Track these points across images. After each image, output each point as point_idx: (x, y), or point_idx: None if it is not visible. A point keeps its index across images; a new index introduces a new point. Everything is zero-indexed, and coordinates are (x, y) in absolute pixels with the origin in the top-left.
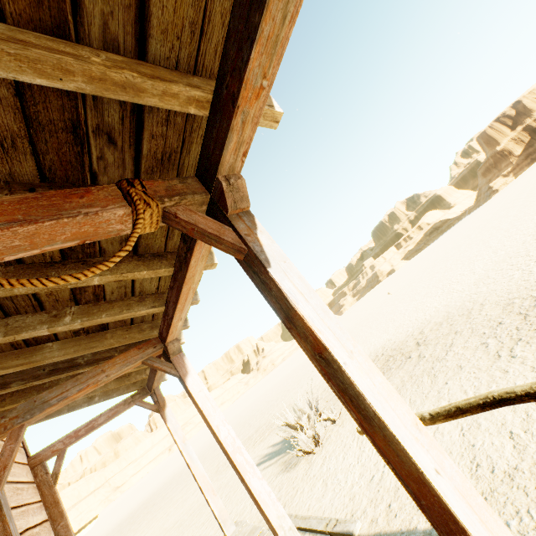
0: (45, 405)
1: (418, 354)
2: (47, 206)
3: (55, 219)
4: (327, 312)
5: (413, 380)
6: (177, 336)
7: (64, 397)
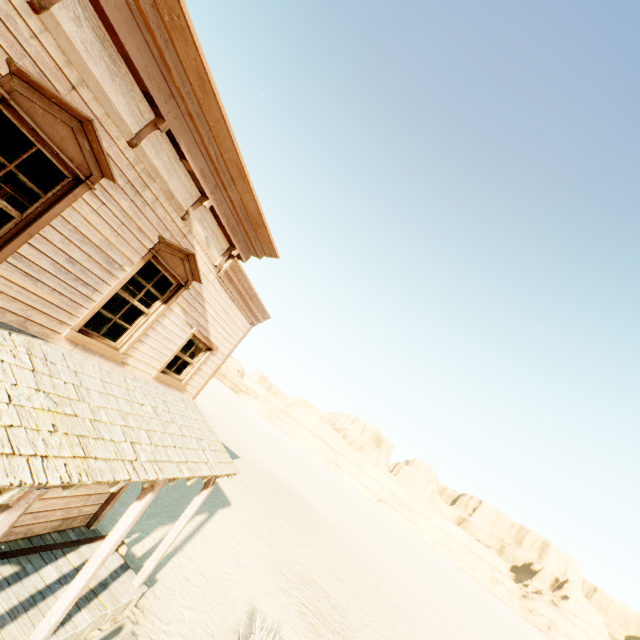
0: None
1: None
2: None
3: None
4: None
5: None
6: (157, 480)
7: None
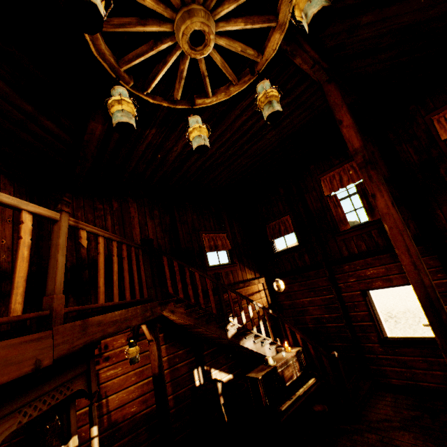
0: None
1: (394, 320)
2: None
3: None
4: None
5: (398, 329)
6: None
7: None
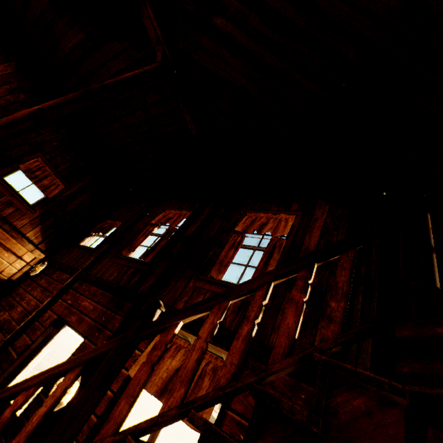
0: None
1: None
2: None
3: None
4: (161, 440)
5: None
6: None
7: None
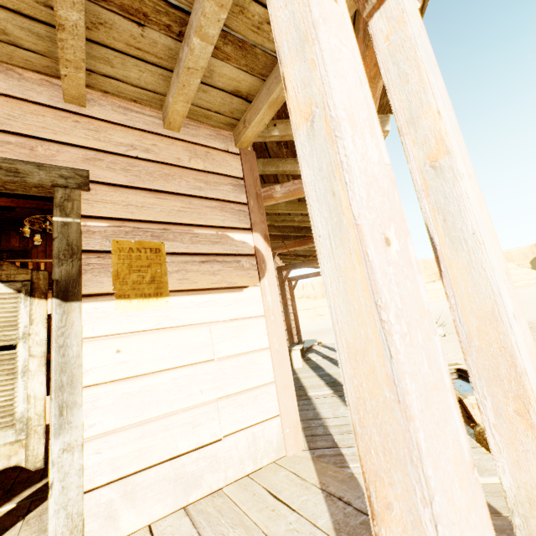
0: (296, 267)
1: None
2: (303, 242)
3: (304, 245)
4: None
5: None
6: None
7: (300, 266)
